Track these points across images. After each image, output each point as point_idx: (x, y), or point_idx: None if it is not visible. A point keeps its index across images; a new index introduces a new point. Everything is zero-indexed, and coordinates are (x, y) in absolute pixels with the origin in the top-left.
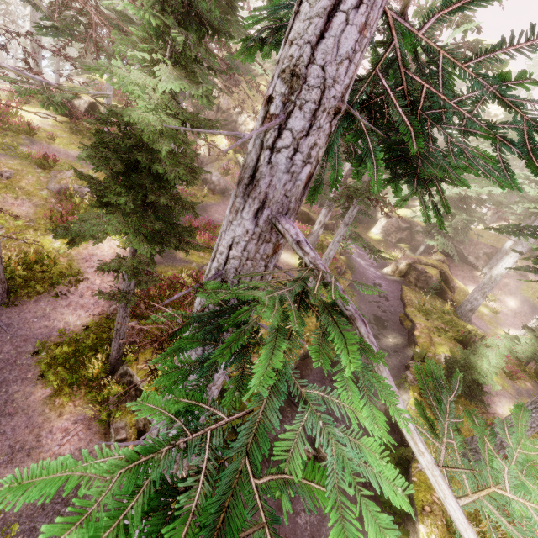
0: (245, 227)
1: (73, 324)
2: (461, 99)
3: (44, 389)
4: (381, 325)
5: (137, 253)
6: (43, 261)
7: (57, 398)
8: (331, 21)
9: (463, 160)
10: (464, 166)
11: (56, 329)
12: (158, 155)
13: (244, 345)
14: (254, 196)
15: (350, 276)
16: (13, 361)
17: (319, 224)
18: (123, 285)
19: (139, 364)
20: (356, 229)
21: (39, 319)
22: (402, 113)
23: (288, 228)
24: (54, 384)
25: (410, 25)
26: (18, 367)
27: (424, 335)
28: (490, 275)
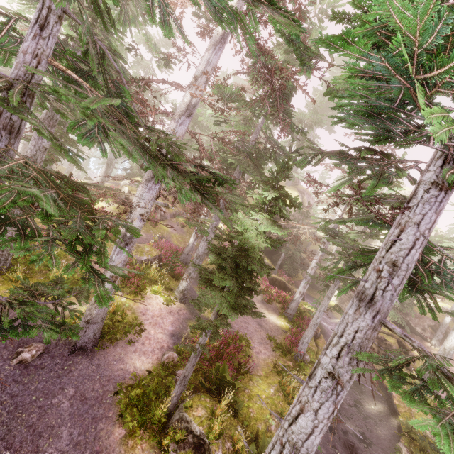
0: (367, 322)
1: (139, 368)
2: (453, 270)
3: (120, 429)
4: (359, 391)
5: (218, 316)
6: (118, 312)
7: (129, 439)
8: (410, 251)
9: (452, 290)
10: (452, 292)
11: (128, 372)
12: (253, 259)
13: (425, 386)
14: (373, 308)
15: (324, 339)
16: (100, 398)
17: (299, 293)
18: (201, 339)
19: (194, 410)
20: (314, 295)
21: (117, 362)
22: (419, 268)
23: (395, 326)
24: (129, 424)
25: (429, 245)
26: (104, 405)
27: (402, 404)
28: (443, 347)
